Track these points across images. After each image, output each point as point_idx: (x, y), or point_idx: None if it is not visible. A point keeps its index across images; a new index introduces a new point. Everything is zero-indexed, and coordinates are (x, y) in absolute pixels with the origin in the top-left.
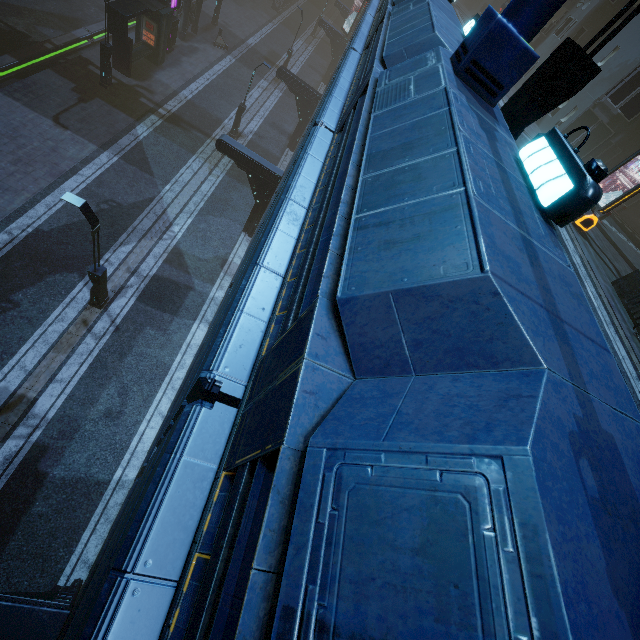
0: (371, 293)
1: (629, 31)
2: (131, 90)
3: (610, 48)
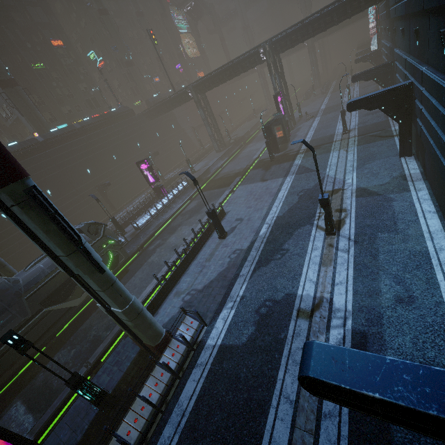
0: None
1: None
2: (283, 155)
3: None
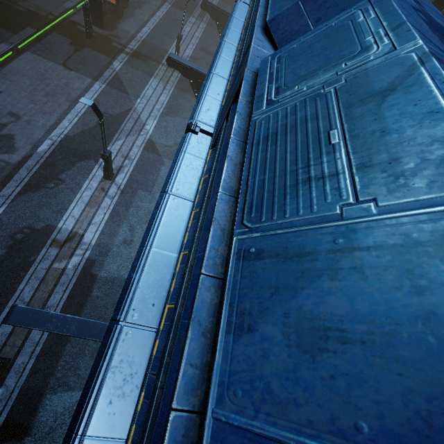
0: (287, 7)
1: None
2: (106, 38)
3: None
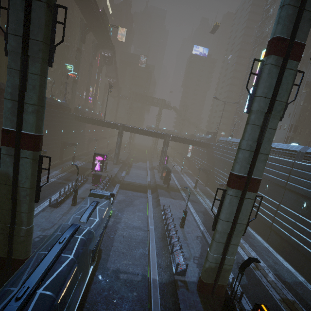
0: None
1: None
2: (170, 187)
3: None
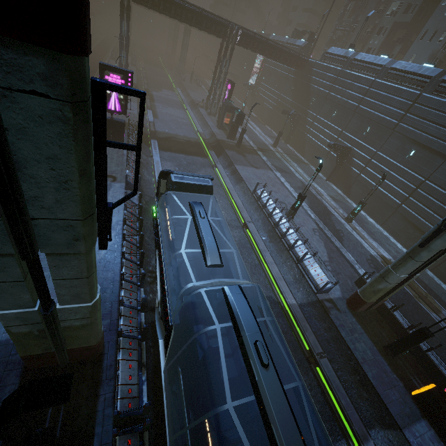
0: None
1: (415, 48)
2: (241, 145)
3: (409, 56)
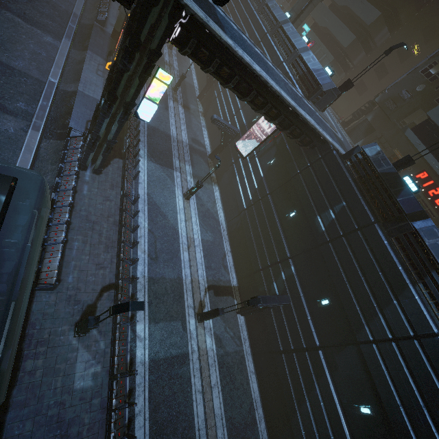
0: None
1: None
2: None
3: None
